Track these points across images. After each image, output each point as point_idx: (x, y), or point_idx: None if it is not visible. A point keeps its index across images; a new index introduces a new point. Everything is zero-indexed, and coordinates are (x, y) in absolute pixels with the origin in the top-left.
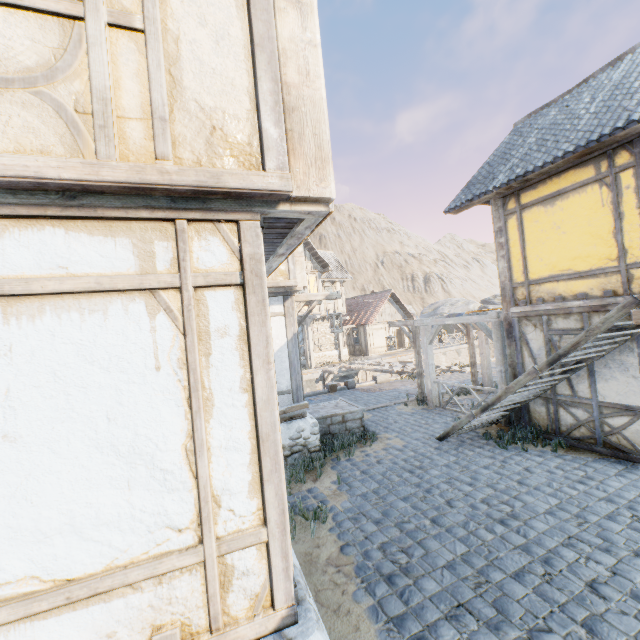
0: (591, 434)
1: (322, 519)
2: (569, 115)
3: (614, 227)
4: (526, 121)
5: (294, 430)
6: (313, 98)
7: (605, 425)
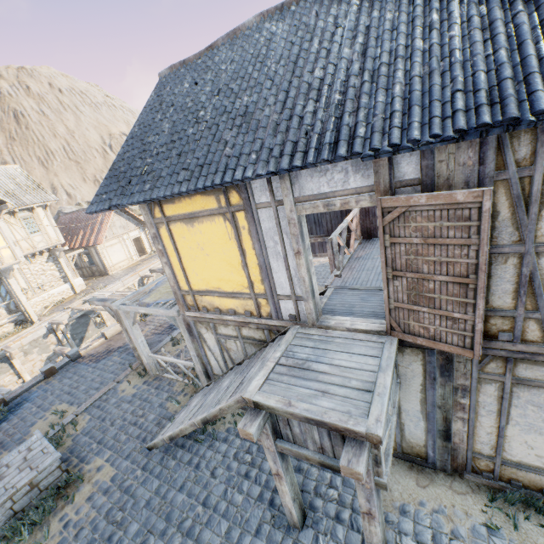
0: None
1: None
2: (194, 107)
3: (242, 261)
4: (169, 76)
5: None
6: None
7: None
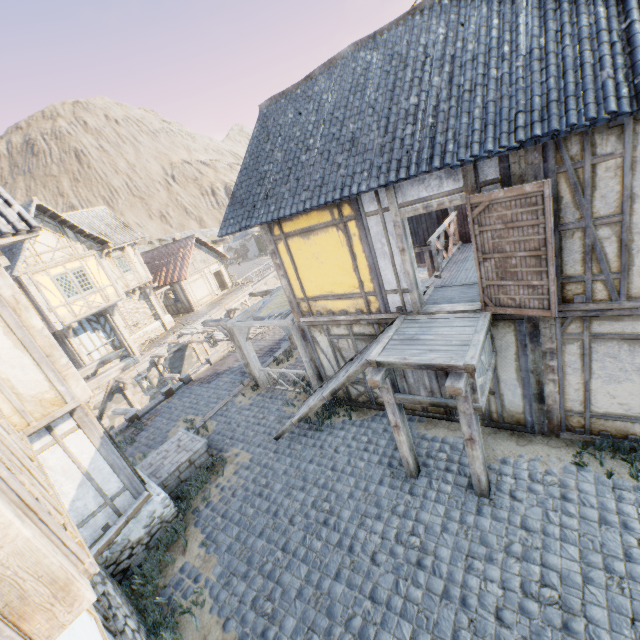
0: (368, 399)
1: (201, 605)
2: (303, 136)
3: (353, 264)
4: (270, 107)
5: (145, 518)
6: (16, 549)
7: (374, 393)
